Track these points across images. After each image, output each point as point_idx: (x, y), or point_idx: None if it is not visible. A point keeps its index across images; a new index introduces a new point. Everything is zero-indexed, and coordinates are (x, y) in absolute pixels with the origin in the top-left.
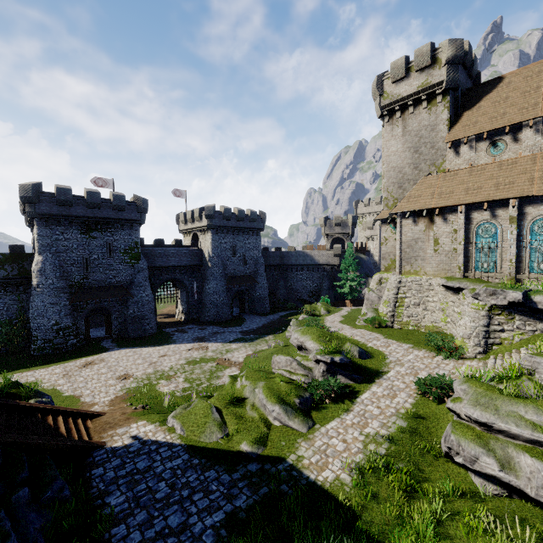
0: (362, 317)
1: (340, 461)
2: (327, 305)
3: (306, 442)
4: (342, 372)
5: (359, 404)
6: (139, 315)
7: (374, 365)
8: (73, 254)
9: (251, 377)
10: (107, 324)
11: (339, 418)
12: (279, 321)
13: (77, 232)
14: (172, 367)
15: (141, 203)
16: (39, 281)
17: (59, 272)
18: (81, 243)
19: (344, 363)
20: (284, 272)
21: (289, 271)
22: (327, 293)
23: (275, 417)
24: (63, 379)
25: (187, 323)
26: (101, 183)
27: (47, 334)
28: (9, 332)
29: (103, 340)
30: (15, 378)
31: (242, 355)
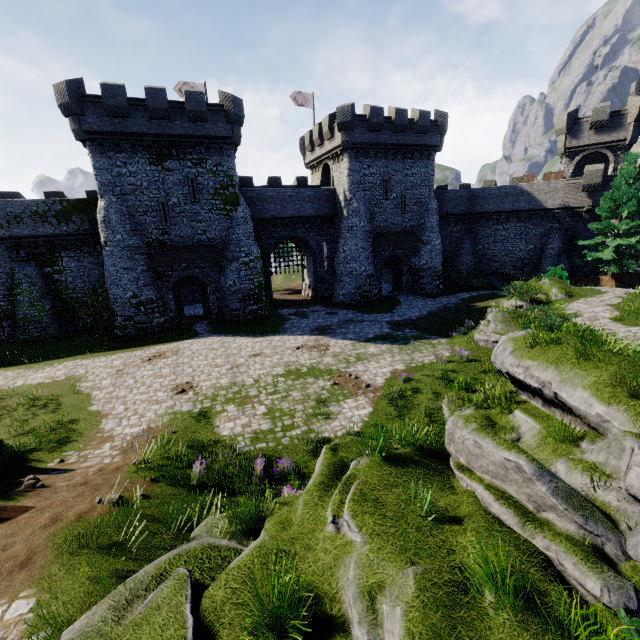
0: None
1: None
2: (564, 284)
3: None
4: None
5: None
6: (242, 288)
7: None
8: (144, 196)
9: (372, 510)
10: (203, 299)
11: None
12: (458, 307)
13: (145, 162)
14: (259, 380)
15: (230, 105)
16: (105, 236)
17: (130, 224)
18: (152, 179)
19: None
20: (472, 227)
21: (482, 224)
22: (556, 262)
23: None
24: (110, 378)
25: (313, 303)
26: None
27: (125, 309)
28: (96, 303)
29: (197, 321)
30: (68, 368)
31: (382, 371)
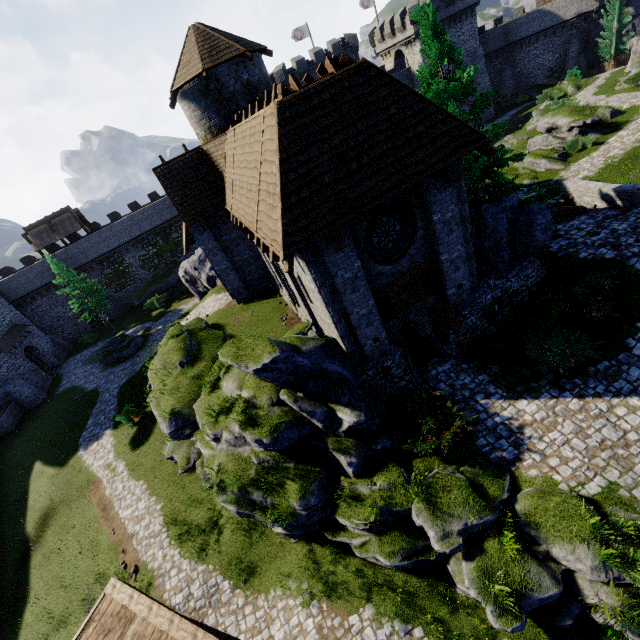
0: (623, 79)
1: (587, 171)
2: (576, 80)
3: (564, 171)
4: (592, 131)
5: (605, 146)
6: None
7: (625, 119)
8: None
9: None
10: None
11: (588, 156)
12: (512, 121)
13: None
14: None
15: (353, 41)
16: None
17: None
18: None
19: (595, 123)
20: (510, 56)
21: (517, 50)
22: (576, 62)
23: (542, 166)
24: None
25: None
26: (299, 35)
27: None
28: None
29: None
30: None
31: None
